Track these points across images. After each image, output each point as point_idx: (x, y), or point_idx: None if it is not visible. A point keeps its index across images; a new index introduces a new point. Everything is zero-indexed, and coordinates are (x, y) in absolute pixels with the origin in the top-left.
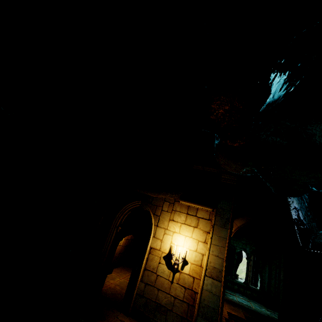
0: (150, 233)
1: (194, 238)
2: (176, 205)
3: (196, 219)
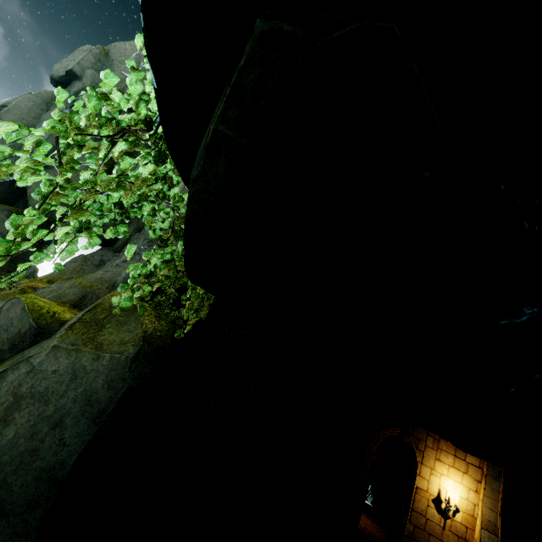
0: (414, 470)
1: (465, 485)
2: (442, 443)
3: (466, 464)
